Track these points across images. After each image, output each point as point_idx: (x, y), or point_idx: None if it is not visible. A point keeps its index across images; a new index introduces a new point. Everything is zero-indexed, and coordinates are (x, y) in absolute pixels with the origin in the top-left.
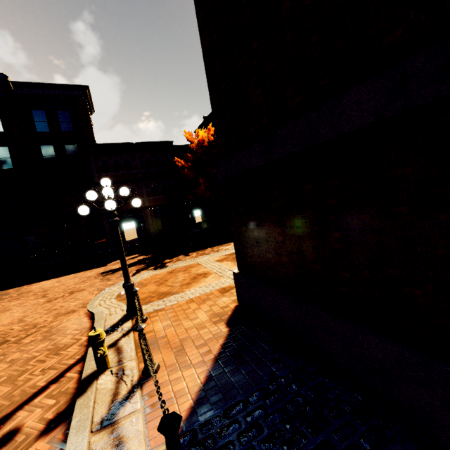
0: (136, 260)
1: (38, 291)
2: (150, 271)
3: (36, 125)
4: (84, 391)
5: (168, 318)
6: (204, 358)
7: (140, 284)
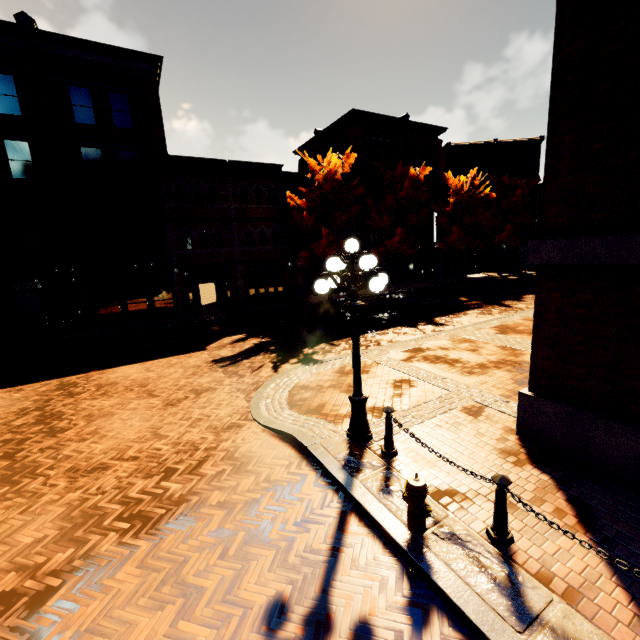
0: (250, 344)
1: (129, 384)
2: (300, 366)
3: (74, 112)
4: (428, 565)
5: (428, 452)
6: (562, 521)
7: (307, 388)
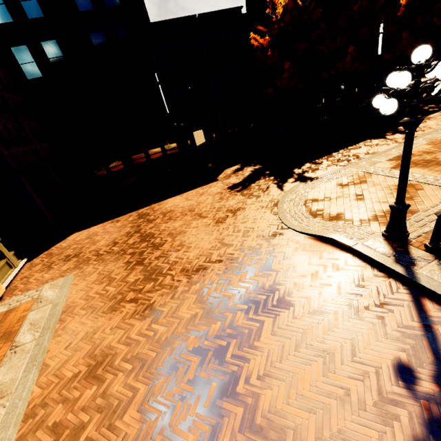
0: (248, 172)
1: (181, 210)
2: (300, 184)
3: (76, 1)
4: None
5: None
6: None
7: (317, 200)
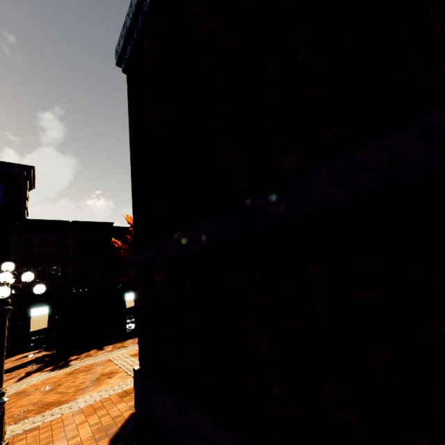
0: (32, 358)
1: None
2: (45, 372)
3: None
4: None
5: (38, 441)
6: None
7: (23, 393)
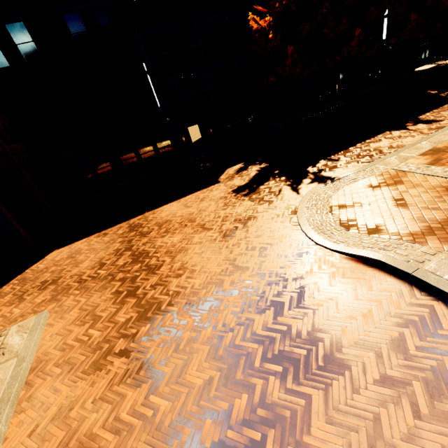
0: (254, 172)
1: (180, 221)
2: (319, 185)
3: None
4: None
5: None
6: None
7: (344, 206)
